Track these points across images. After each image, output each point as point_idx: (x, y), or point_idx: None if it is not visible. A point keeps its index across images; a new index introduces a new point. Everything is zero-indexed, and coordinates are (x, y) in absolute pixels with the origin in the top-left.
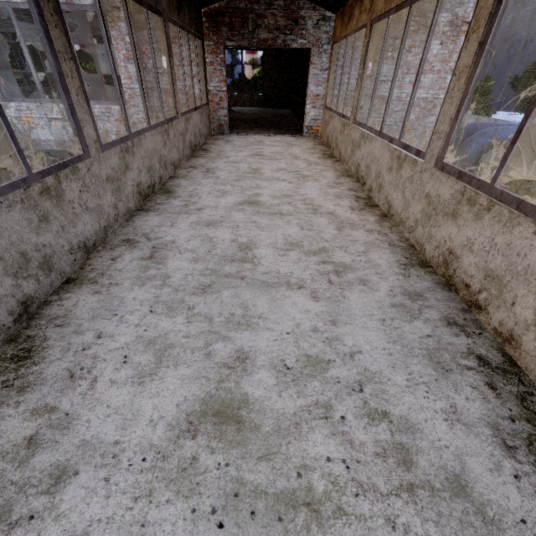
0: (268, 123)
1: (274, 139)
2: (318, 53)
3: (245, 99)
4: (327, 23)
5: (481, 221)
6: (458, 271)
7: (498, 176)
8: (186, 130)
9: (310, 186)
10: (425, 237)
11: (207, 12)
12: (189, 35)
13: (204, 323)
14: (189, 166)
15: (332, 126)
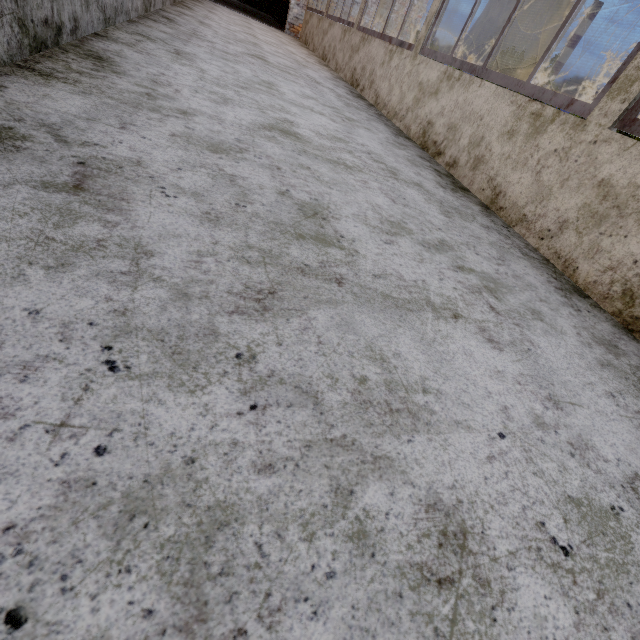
0: (250, 13)
1: (259, 23)
2: None
3: None
4: None
5: (364, 47)
6: (355, 76)
7: (372, 24)
8: None
9: (290, 48)
10: (348, 70)
11: None
12: None
13: (244, 46)
14: (192, 3)
15: (311, 24)
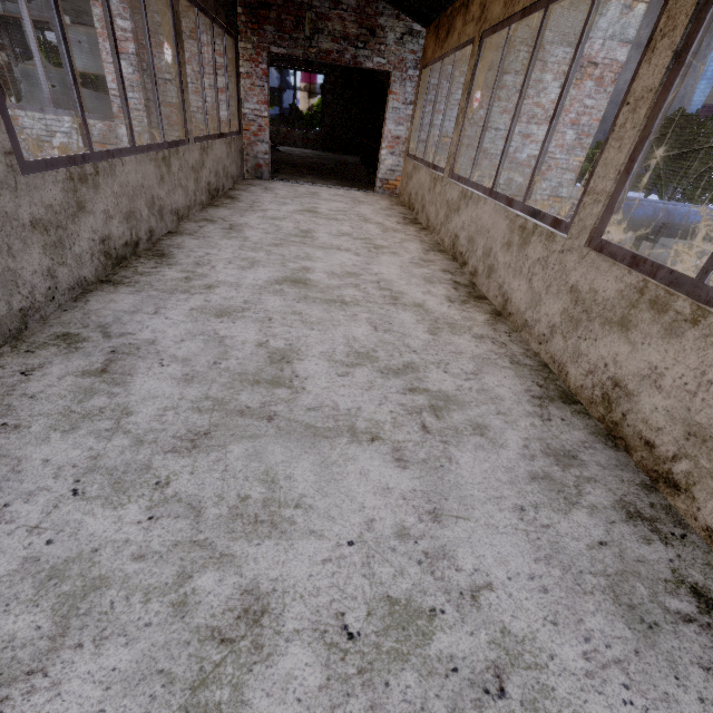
0: (327, 171)
1: (334, 192)
2: (401, 79)
3: (297, 137)
4: (414, 39)
5: (678, 340)
6: (631, 417)
7: (712, 267)
8: (202, 164)
9: (386, 261)
10: (569, 354)
11: (244, 1)
12: (217, 30)
13: (184, 521)
14: (203, 218)
15: (416, 180)
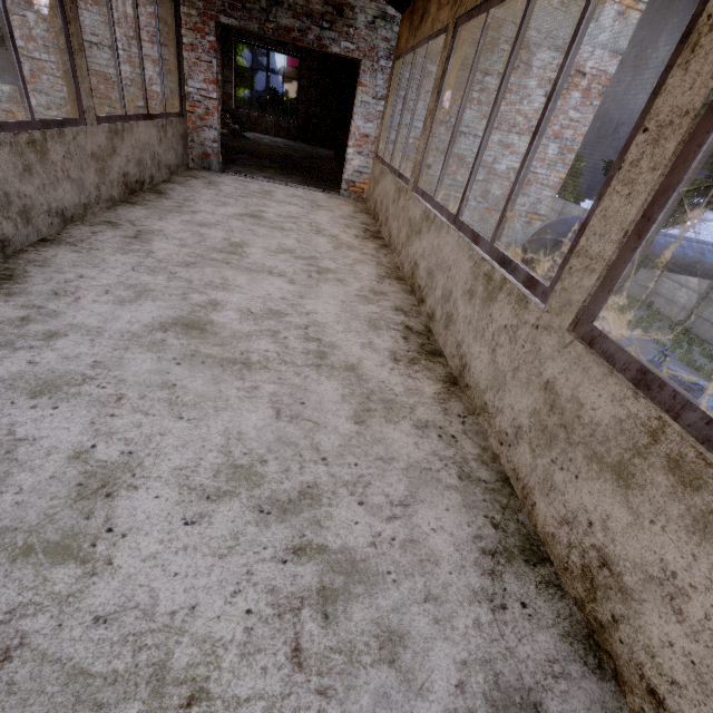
0: (293, 165)
1: (292, 192)
2: (372, 69)
3: (269, 123)
4: (388, 24)
5: None
6: (627, 632)
7: None
8: (111, 150)
9: (326, 293)
10: (538, 478)
11: None
12: None
13: None
14: (105, 220)
15: (382, 187)
